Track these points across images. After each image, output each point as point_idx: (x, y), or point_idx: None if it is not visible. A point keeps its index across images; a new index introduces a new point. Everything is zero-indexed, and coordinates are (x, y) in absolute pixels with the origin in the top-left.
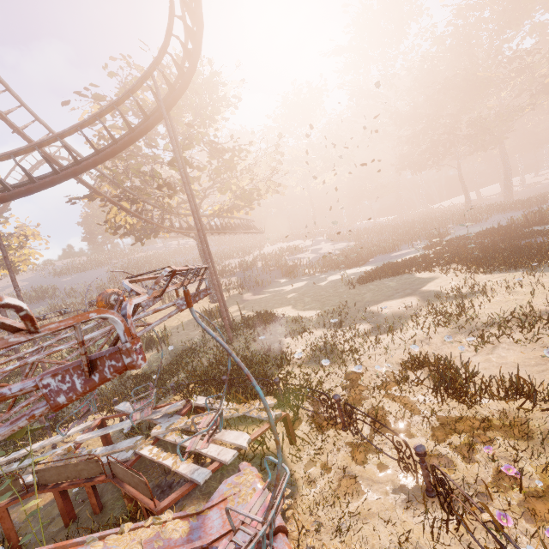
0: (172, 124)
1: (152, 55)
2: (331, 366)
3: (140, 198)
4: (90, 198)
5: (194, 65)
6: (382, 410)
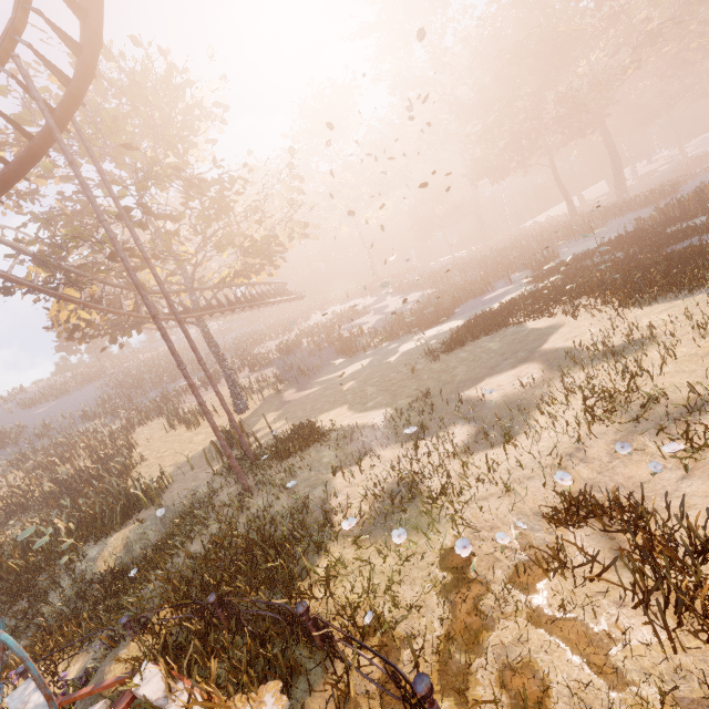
0: (88, 145)
1: (64, 51)
2: (411, 541)
3: (94, 279)
4: (7, 292)
5: (95, 32)
6: (531, 673)
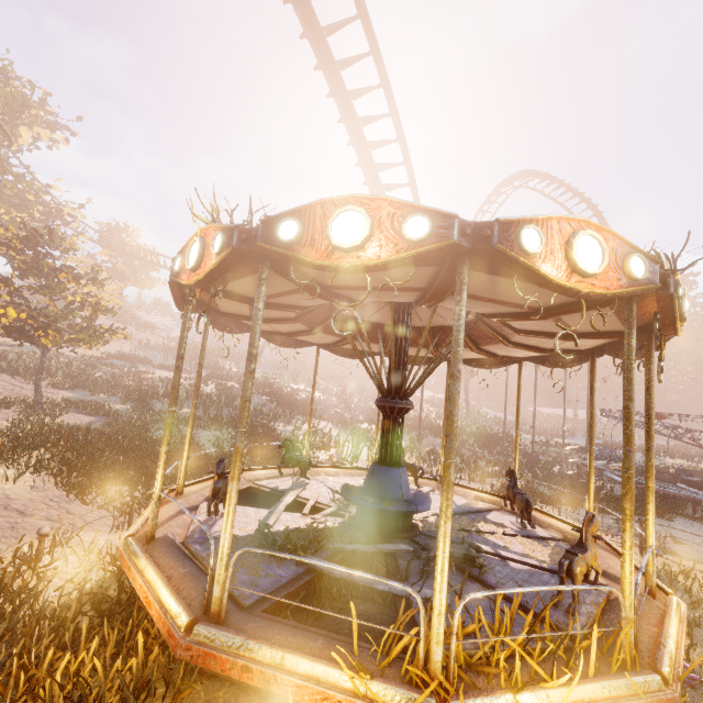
0: None
1: None
2: None
3: None
4: None
5: None
6: None
